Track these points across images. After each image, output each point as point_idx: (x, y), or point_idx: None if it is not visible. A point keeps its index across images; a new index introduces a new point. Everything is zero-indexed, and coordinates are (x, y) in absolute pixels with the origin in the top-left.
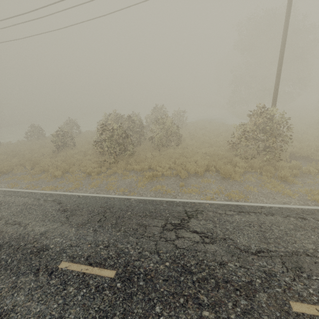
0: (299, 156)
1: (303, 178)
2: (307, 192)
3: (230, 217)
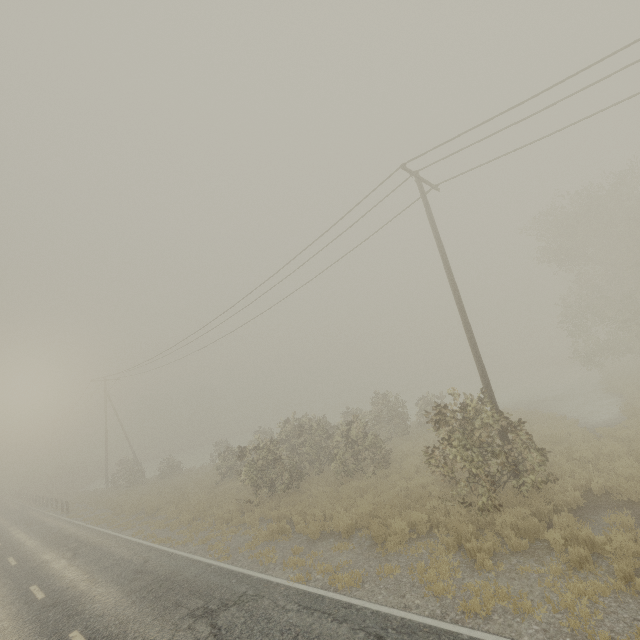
0: (620, 500)
1: (526, 559)
2: (475, 590)
3: (280, 613)
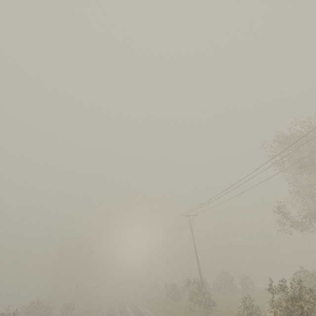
0: None
1: None
2: None
3: None
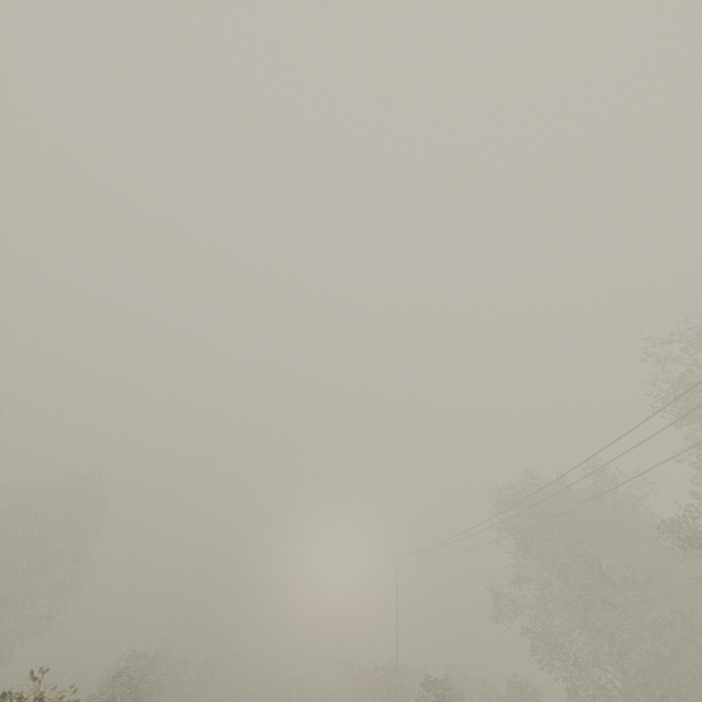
0: None
1: None
2: None
3: None
